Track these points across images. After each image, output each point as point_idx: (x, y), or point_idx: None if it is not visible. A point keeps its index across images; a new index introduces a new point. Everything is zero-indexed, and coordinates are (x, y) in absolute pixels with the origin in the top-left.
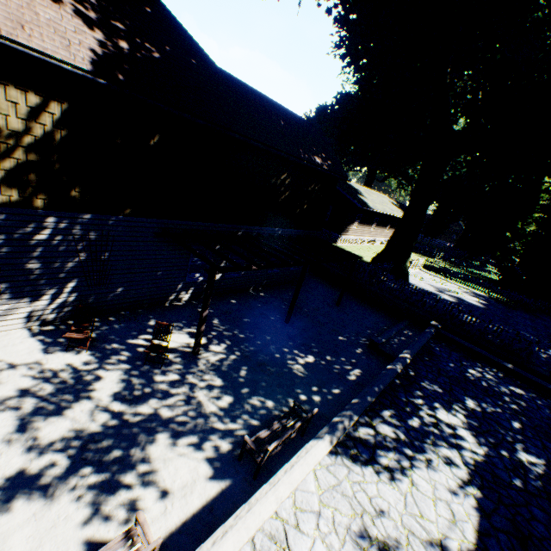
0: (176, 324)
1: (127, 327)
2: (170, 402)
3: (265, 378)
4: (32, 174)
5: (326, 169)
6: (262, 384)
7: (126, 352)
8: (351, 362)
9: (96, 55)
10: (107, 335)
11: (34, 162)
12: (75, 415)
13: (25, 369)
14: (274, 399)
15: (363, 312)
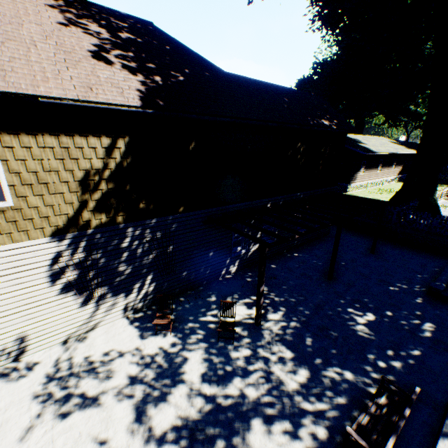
0: (233, 296)
1: (195, 305)
2: (251, 380)
3: (332, 344)
4: (112, 198)
5: (335, 128)
6: (331, 352)
7: (201, 330)
8: (416, 314)
9: (141, 93)
10: (182, 315)
11: (112, 189)
12: (176, 400)
13: (130, 356)
14: (350, 370)
15: (402, 255)
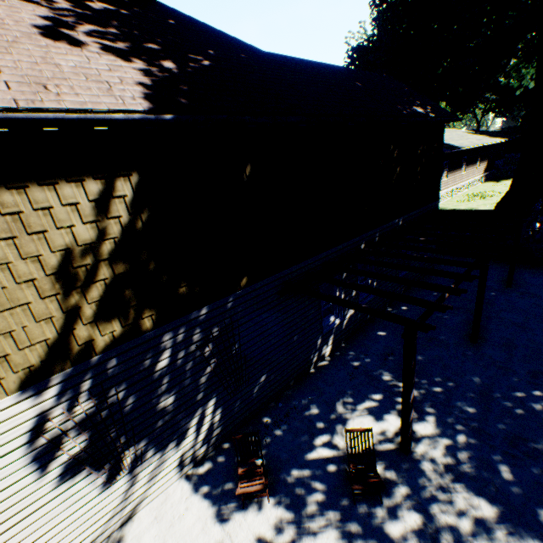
0: (343, 400)
1: (291, 429)
2: None
3: None
4: (126, 290)
5: (433, 116)
6: None
7: (317, 482)
8: None
9: (145, 87)
10: (275, 455)
11: (122, 273)
12: None
13: None
14: None
15: None
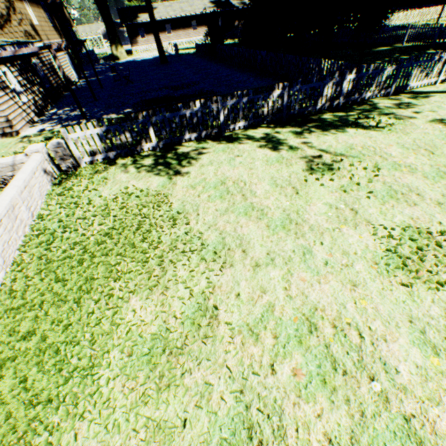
0: None
1: None
2: None
3: None
4: None
5: None
6: None
7: None
8: None
9: None
10: None
11: None
12: None
13: None
14: None
15: None
